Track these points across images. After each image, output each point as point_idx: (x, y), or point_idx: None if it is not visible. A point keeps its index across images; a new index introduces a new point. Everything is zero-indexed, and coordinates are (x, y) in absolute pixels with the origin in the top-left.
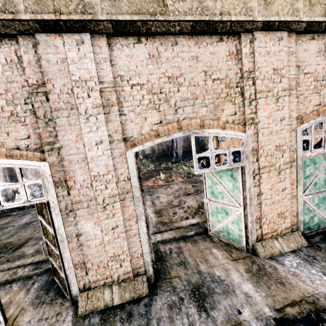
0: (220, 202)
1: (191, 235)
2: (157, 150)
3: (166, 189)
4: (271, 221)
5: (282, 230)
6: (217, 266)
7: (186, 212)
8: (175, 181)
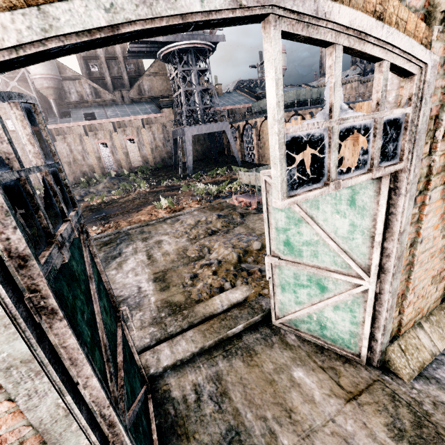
0: (308, 266)
1: (237, 332)
2: (152, 160)
3: (173, 225)
4: (419, 296)
5: (430, 306)
6: (321, 430)
7: (216, 274)
8: (187, 208)
